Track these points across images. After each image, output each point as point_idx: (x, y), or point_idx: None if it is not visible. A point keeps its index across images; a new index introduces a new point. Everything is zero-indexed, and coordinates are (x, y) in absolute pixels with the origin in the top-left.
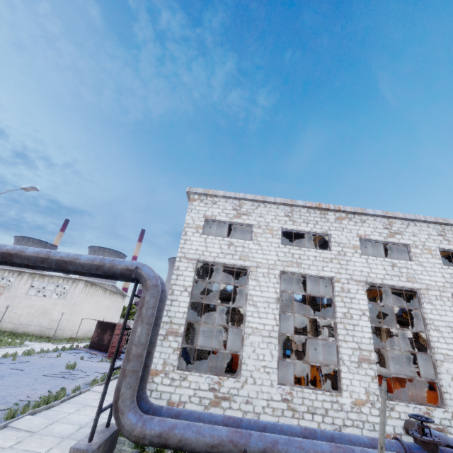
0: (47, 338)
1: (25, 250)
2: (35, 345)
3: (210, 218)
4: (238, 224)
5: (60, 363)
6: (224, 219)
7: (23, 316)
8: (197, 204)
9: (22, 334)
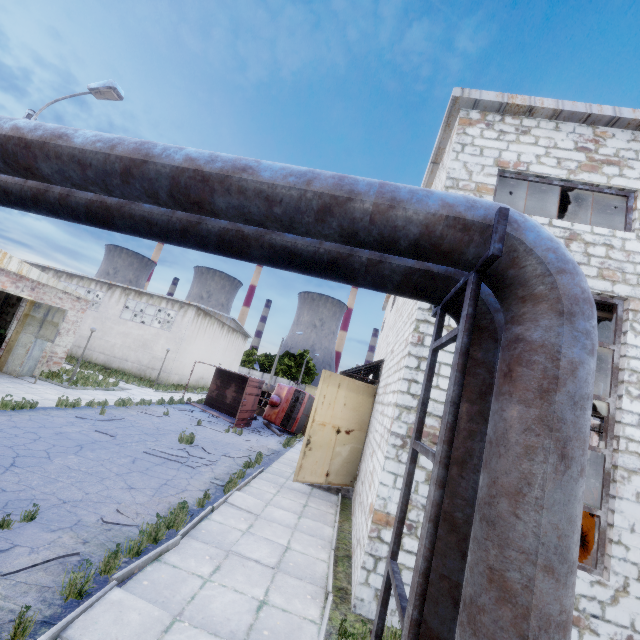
0: (149, 382)
1: (71, 132)
2: (133, 390)
3: (513, 168)
4: (590, 189)
5: (169, 428)
6: (553, 173)
7: (117, 347)
8: (478, 134)
9: (116, 371)
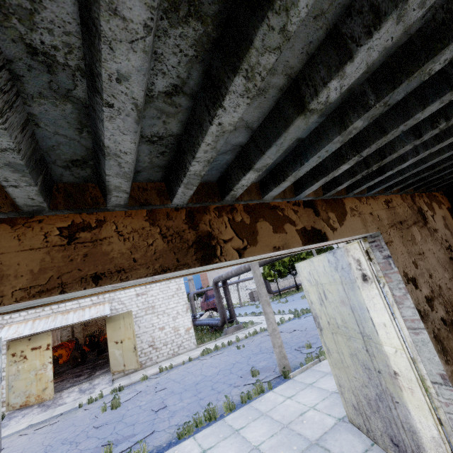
0: None
1: None
2: None
3: None
4: None
5: (59, 451)
6: None
7: None
8: None
9: None
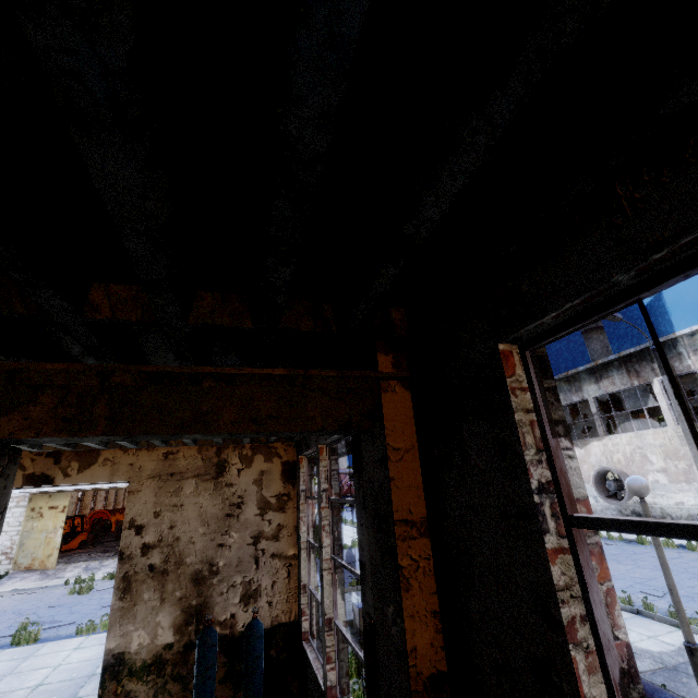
0: None
1: None
2: None
3: None
4: None
5: (4, 617)
6: None
7: None
8: None
9: None
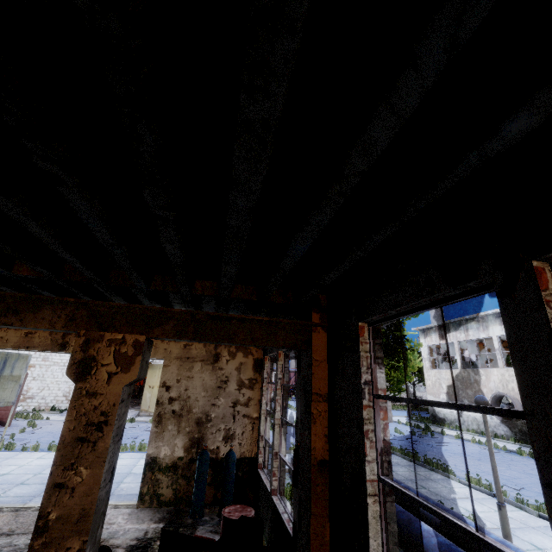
0: None
1: None
2: None
3: None
4: None
5: None
6: None
7: None
8: None
9: None
